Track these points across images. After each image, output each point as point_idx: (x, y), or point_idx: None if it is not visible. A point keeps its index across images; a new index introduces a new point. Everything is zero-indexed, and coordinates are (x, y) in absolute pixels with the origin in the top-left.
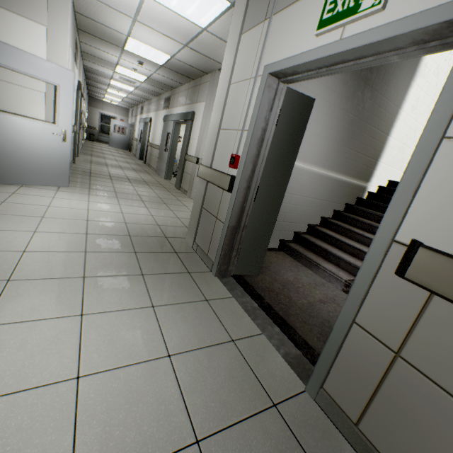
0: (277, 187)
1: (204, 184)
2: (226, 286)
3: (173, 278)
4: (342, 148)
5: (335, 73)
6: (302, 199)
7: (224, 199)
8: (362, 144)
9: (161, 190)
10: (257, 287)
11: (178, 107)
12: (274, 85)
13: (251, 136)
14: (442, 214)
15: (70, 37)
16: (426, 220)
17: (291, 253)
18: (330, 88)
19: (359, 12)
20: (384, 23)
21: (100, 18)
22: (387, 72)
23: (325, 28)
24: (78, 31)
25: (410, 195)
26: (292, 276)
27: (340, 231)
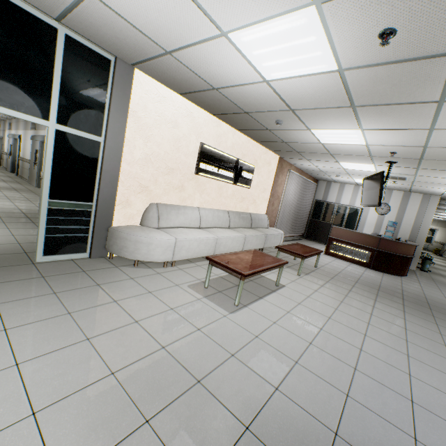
0: None
1: None
2: None
3: (23, 223)
4: None
5: None
6: None
7: None
8: None
9: (29, 194)
10: None
11: (43, 130)
12: None
13: None
14: None
15: None
16: None
17: None
18: None
19: None
20: None
21: None
22: None
23: None
24: None
25: None
26: None
27: None
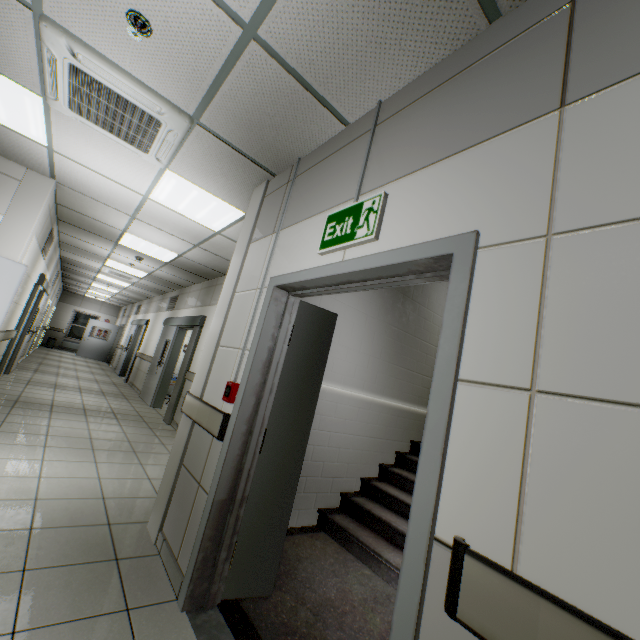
0: (296, 429)
1: (189, 424)
2: (199, 634)
3: (84, 632)
4: (392, 367)
5: (348, 291)
6: (347, 439)
7: (213, 450)
8: (416, 361)
9: (137, 426)
10: (265, 627)
11: (185, 308)
12: (283, 298)
13: (253, 359)
14: (482, 491)
15: (37, 227)
16: (466, 501)
17: (336, 533)
18: (364, 298)
19: (356, 239)
20: (380, 251)
21: (89, 212)
22: (425, 285)
23: (327, 249)
24: (58, 221)
25: (439, 460)
26: (335, 586)
27: (408, 487)
